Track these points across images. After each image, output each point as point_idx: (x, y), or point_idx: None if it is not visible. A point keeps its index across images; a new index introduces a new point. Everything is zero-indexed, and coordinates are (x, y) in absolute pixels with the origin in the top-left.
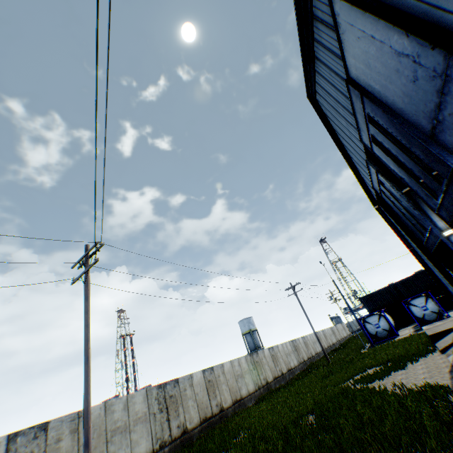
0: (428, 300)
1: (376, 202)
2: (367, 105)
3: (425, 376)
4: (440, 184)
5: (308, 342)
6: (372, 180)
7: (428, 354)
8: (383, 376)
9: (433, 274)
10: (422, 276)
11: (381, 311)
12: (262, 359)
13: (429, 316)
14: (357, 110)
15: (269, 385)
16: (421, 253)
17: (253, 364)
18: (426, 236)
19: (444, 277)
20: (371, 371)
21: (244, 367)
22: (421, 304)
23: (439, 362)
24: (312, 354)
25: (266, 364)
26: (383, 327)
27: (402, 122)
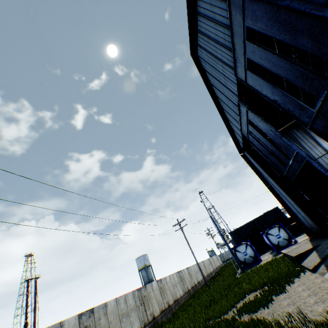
0: (280, 229)
1: (242, 150)
2: (248, 10)
3: (315, 300)
4: (325, 78)
5: (191, 272)
6: (242, 124)
7: (300, 274)
8: (268, 302)
9: (286, 205)
10: (271, 214)
11: (247, 240)
12: (150, 293)
13: (283, 243)
14: (235, 31)
15: (155, 320)
16: (277, 188)
17: (141, 299)
18: (289, 164)
19: (299, 205)
20: (251, 296)
21: (131, 303)
22: (276, 233)
23: (318, 282)
24: (195, 283)
25: (154, 298)
26: (249, 254)
27: (290, 3)
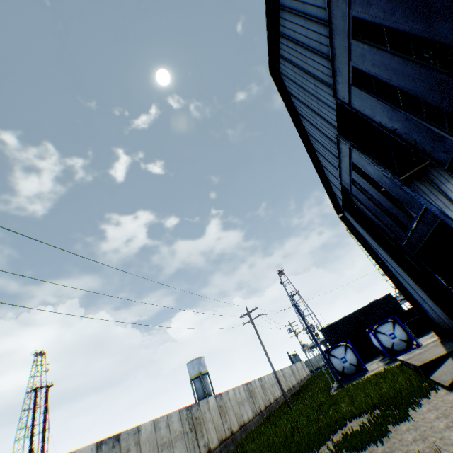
0: (396, 326)
1: (341, 209)
2: None
3: None
4: None
5: (265, 384)
6: (341, 171)
7: (430, 393)
8: (381, 434)
9: (406, 290)
10: (381, 304)
11: (347, 340)
12: (205, 413)
13: (399, 345)
14: (336, 27)
15: None
16: (393, 265)
17: (191, 422)
18: (412, 227)
19: (425, 290)
20: (355, 424)
21: (176, 428)
22: (389, 331)
23: None
24: (270, 401)
25: (210, 421)
26: (350, 361)
27: None
